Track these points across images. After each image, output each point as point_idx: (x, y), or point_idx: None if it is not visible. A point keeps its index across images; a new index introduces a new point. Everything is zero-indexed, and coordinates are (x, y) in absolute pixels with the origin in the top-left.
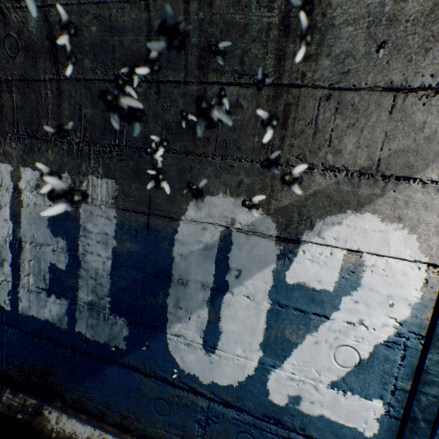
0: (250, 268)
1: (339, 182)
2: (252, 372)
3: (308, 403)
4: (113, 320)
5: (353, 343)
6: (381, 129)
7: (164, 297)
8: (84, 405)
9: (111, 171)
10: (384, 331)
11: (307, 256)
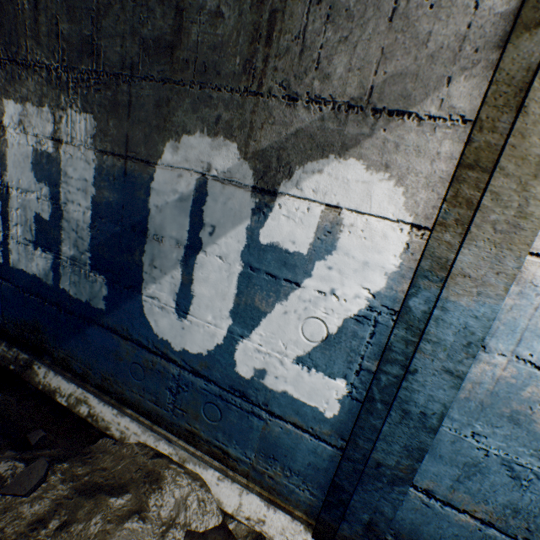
0: (224, 224)
1: (325, 118)
2: (221, 341)
3: (273, 378)
4: (94, 278)
5: (323, 316)
6: (377, 45)
7: (141, 254)
8: (69, 365)
9: (89, 104)
10: (356, 304)
11: (283, 212)
